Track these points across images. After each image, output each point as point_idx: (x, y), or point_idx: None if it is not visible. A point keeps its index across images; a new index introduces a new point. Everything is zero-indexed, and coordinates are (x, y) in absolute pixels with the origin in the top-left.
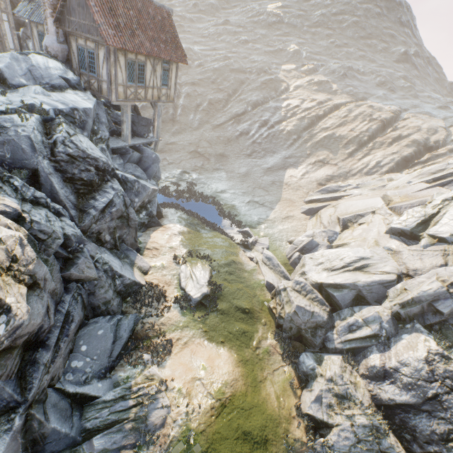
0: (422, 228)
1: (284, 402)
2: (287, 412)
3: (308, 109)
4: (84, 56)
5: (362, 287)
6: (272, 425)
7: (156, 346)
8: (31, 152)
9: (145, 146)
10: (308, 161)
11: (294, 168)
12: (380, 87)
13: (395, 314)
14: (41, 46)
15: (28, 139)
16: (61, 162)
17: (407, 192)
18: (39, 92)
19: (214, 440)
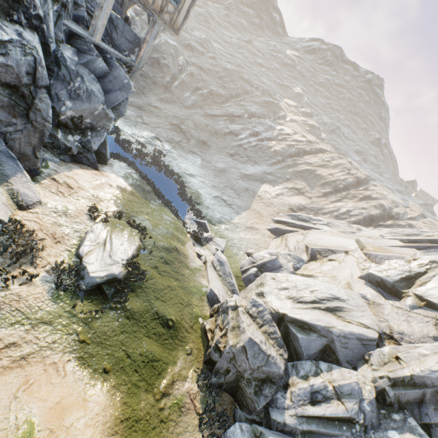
0: (405, 284)
1: None
2: None
3: (298, 141)
4: None
5: (337, 337)
6: None
7: None
8: None
9: (119, 64)
10: (286, 184)
11: (271, 185)
12: (357, 154)
13: (380, 392)
14: None
15: None
16: None
17: (381, 244)
18: None
19: None
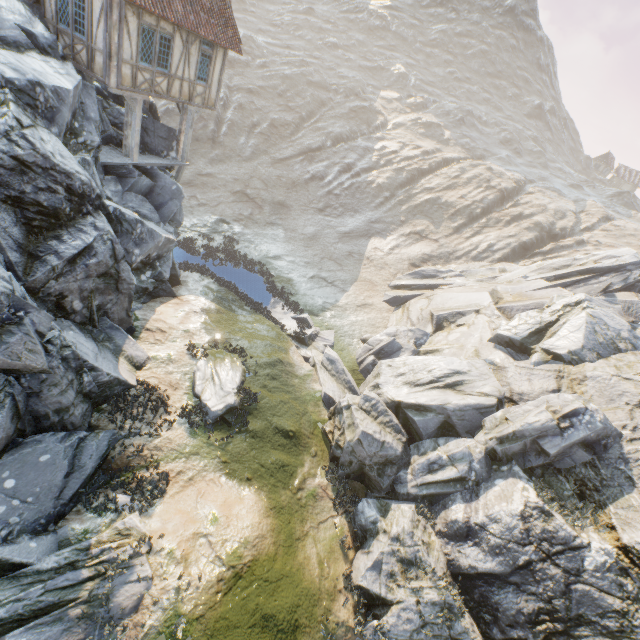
0: (535, 339)
1: (329, 569)
2: (332, 583)
3: (410, 158)
4: (67, 1)
5: (453, 412)
6: (307, 603)
7: (142, 482)
8: None
9: (161, 171)
10: (401, 230)
11: (381, 237)
12: (504, 146)
13: (490, 451)
14: None
15: None
16: None
17: (522, 290)
18: None
19: (217, 630)
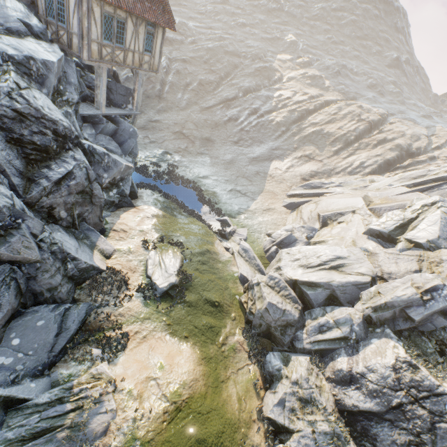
0: (399, 231)
1: (245, 404)
2: (248, 415)
3: (300, 102)
4: (52, 0)
5: (336, 287)
6: (230, 430)
7: (110, 340)
8: None
9: (122, 118)
10: (294, 154)
11: (279, 160)
12: (370, 89)
13: (366, 317)
14: None
15: None
16: (4, 118)
17: (387, 195)
18: None
19: None
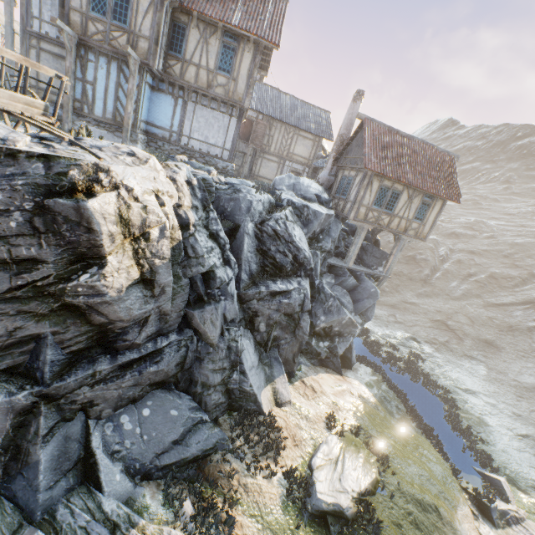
0: None
1: None
2: None
3: None
4: (343, 183)
5: None
6: None
7: (211, 508)
8: (244, 211)
9: (367, 277)
10: None
11: None
12: None
13: None
14: None
15: (249, 203)
16: (264, 233)
17: None
18: (289, 194)
19: None
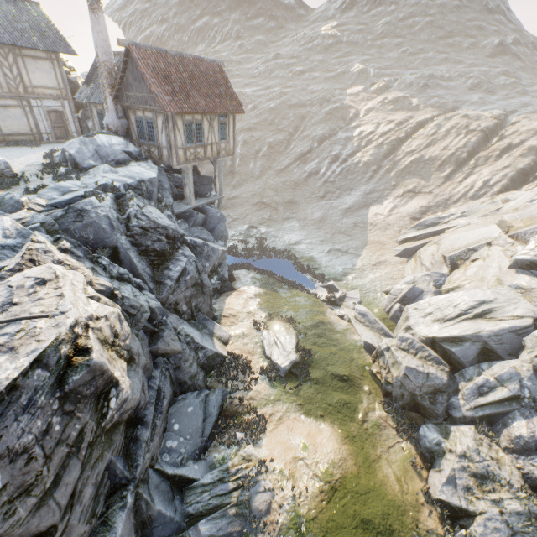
0: None
1: (407, 485)
2: (413, 497)
3: (386, 133)
4: (143, 126)
5: (488, 338)
6: (396, 512)
7: (249, 423)
8: (110, 230)
9: (209, 206)
10: (394, 193)
11: (378, 204)
12: (474, 90)
13: None
14: (101, 124)
15: (107, 219)
16: (135, 236)
17: (531, 214)
18: (108, 170)
19: (329, 529)
